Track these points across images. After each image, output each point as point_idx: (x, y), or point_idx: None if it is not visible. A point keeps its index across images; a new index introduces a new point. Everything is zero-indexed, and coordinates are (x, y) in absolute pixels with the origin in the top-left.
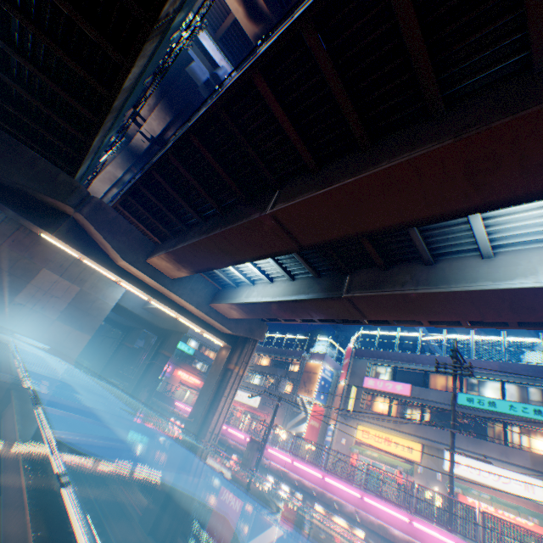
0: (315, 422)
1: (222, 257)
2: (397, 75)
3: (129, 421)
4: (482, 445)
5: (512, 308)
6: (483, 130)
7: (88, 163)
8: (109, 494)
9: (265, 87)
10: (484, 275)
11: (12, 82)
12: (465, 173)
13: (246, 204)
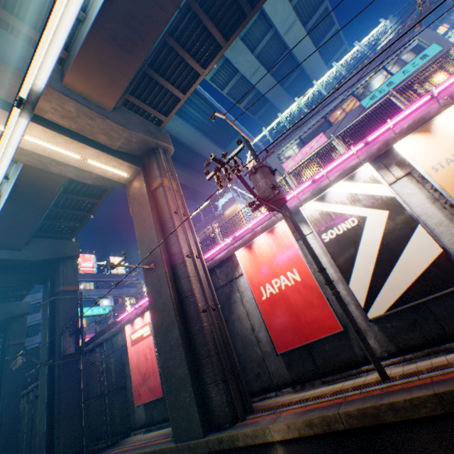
0: None
1: None
2: None
3: None
4: None
5: None
6: None
7: None
8: None
9: None
10: None
11: None
12: None
13: None
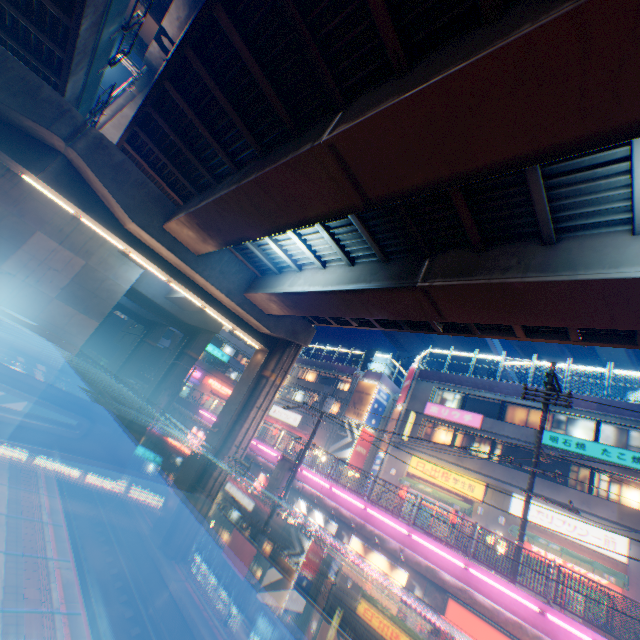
0: (362, 449)
1: (259, 221)
2: None
3: (49, 387)
4: (560, 490)
5: None
6: None
7: (82, 74)
8: (119, 502)
9: None
10: (634, 258)
11: None
12: None
13: (295, 138)
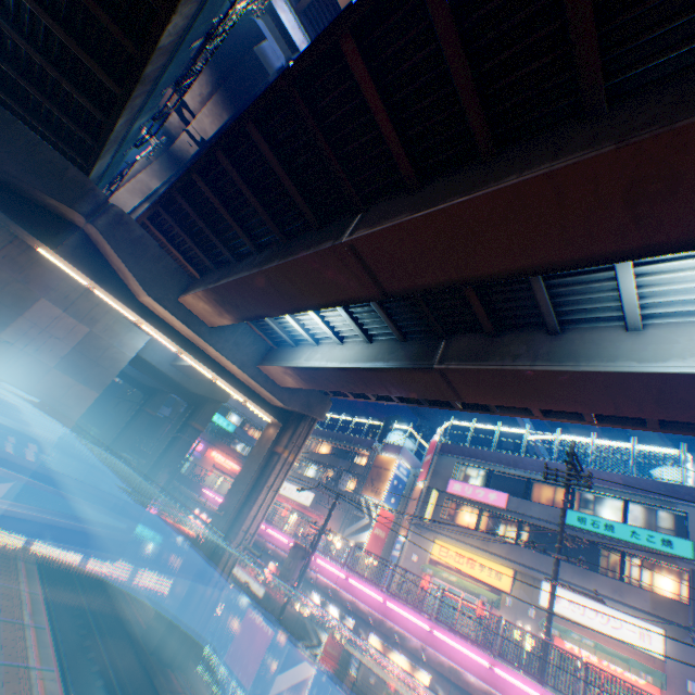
0: (380, 532)
1: (278, 301)
2: (544, 52)
3: (111, 496)
4: (591, 577)
5: (658, 400)
6: (661, 132)
7: (109, 157)
8: (107, 598)
9: (357, 57)
10: (627, 353)
11: (6, 25)
12: (625, 198)
13: (316, 231)
